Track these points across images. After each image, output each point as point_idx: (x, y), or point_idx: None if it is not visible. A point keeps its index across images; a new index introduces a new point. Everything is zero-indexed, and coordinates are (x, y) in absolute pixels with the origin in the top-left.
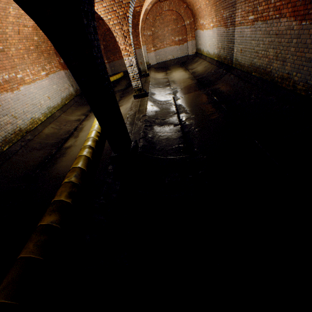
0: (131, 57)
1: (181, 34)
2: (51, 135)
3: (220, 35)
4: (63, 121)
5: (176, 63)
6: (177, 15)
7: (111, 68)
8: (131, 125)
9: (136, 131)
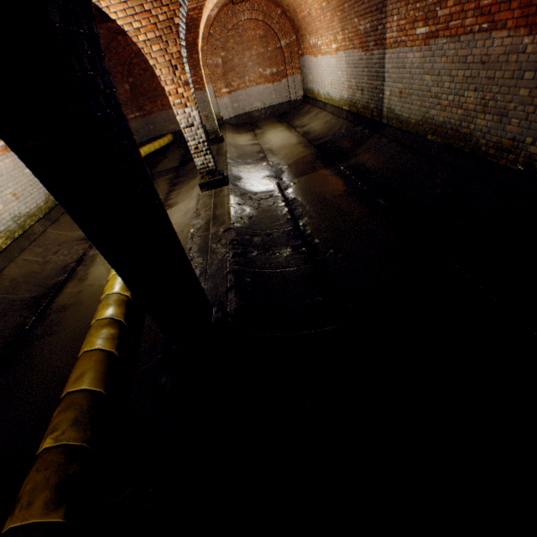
0: (189, 109)
1: (275, 64)
2: (25, 280)
3: (352, 64)
4: (51, 243)
5: (270, 115)
6: (265, 29)
7: (149, 128)
8: (202, 253)
9: (215, 269)
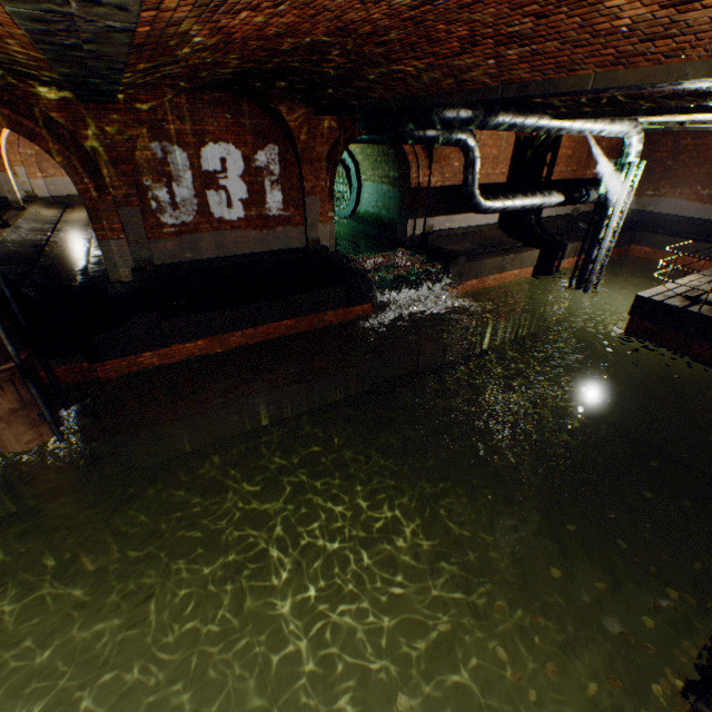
0: None
1: None
2: None
3: None
4: None
5: None
6: None
7: None
8: None
9: None
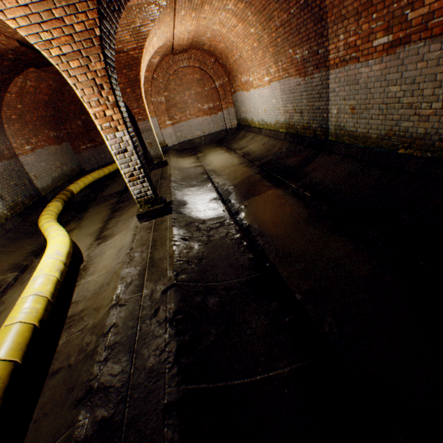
0: (121, 133)
1: (211, 100)
2: None
3: (288, 91)
4: None
5: (209, 141)
6: (202, 73)
7: (100, 156)
8: (126, 342)
9: (143, 396)
